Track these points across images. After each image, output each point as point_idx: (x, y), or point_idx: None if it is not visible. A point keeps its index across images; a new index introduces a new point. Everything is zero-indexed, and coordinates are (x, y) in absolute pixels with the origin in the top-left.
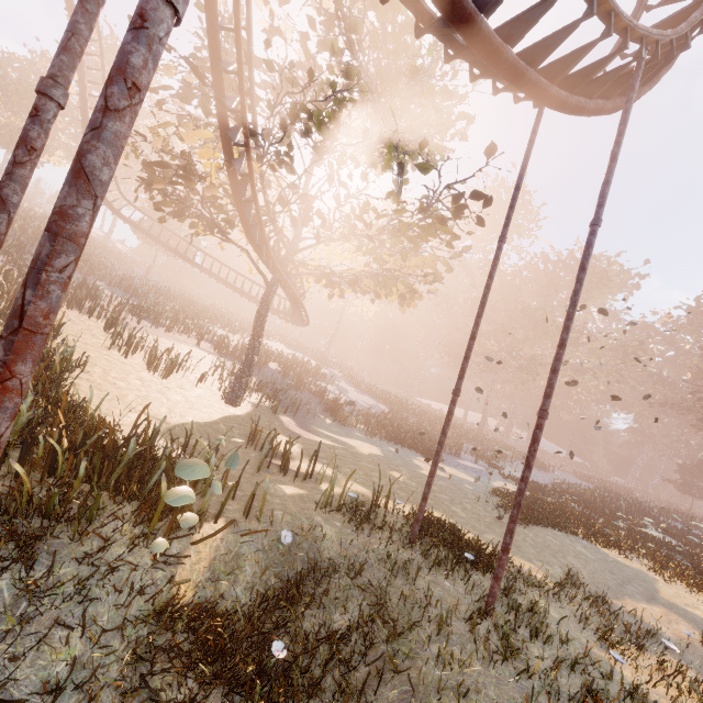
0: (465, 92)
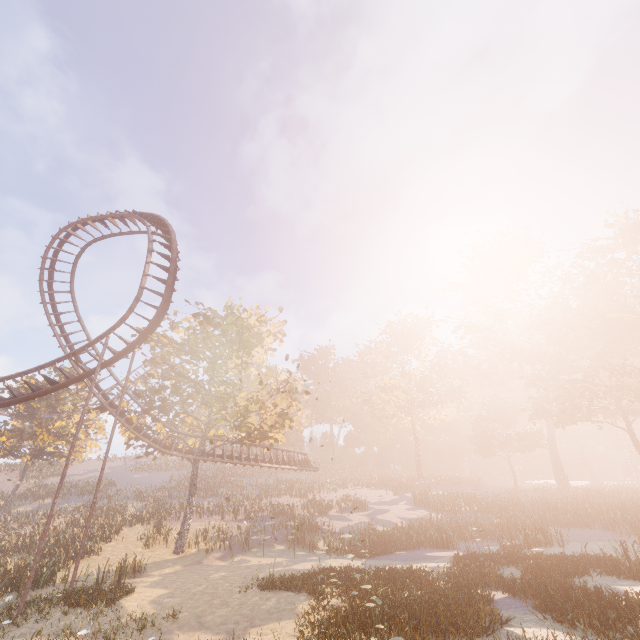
0: (244, 308)
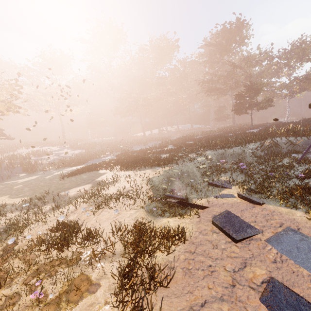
0: None
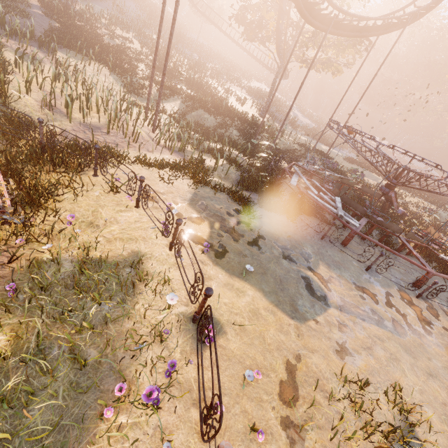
0: None
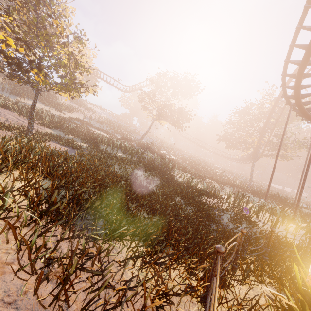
0: None
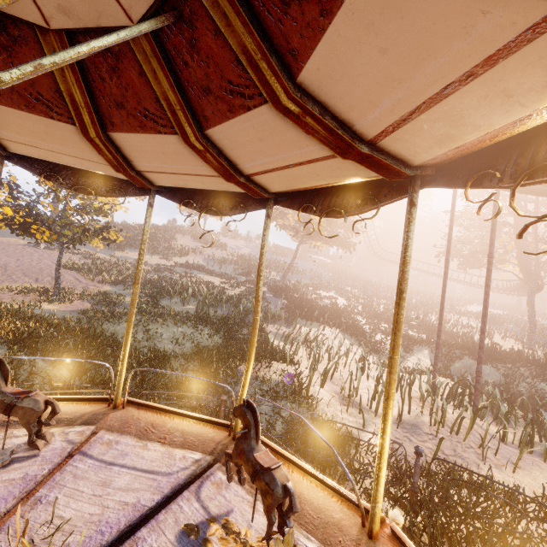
0: None
